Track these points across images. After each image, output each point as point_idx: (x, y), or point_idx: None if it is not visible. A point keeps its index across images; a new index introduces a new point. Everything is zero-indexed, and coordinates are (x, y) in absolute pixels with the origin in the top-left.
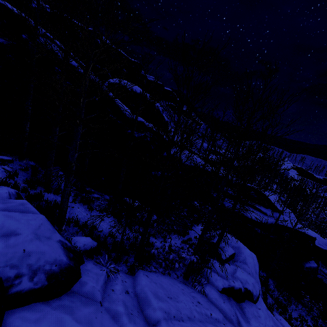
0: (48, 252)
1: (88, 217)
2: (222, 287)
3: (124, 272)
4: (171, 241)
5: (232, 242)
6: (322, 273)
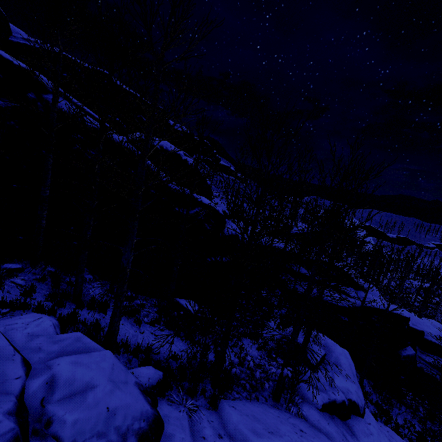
0: (133, 403)
1: (138, 336)
2: (321, 404)
3: (204, 408)
4: (253, 352)
5: (317, 339)
6: (420, 360)
